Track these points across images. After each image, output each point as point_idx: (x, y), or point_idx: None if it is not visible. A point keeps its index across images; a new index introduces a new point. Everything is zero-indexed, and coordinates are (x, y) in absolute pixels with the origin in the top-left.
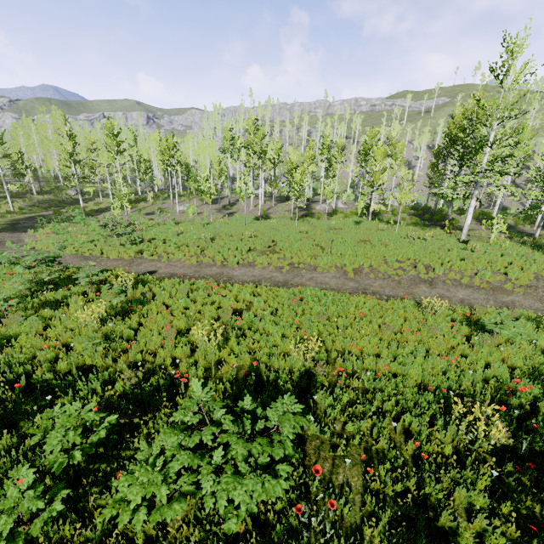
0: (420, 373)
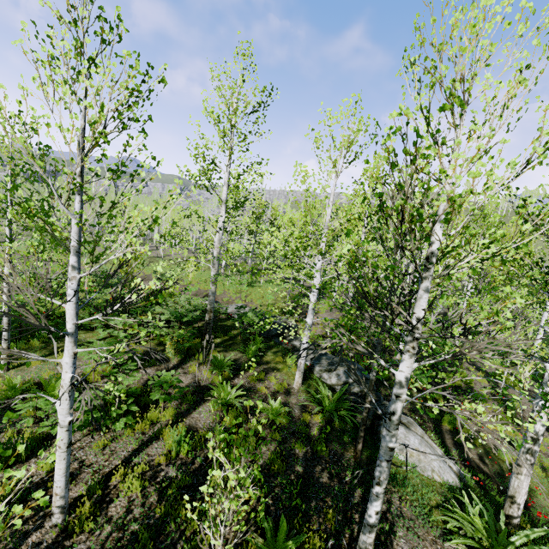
0: None
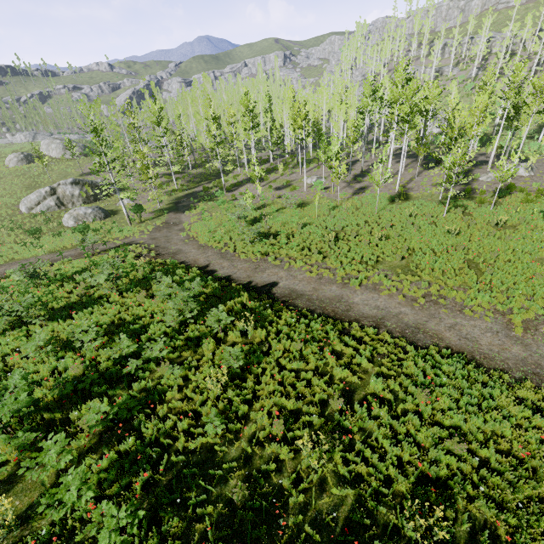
0: None
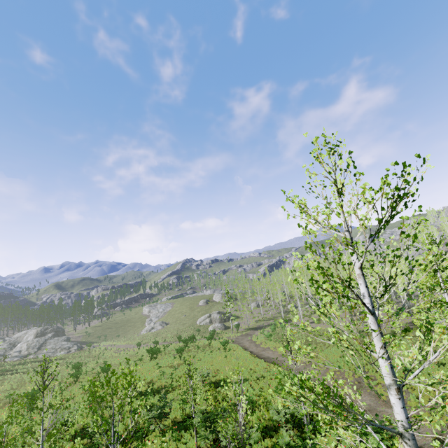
0: (251, 392)
